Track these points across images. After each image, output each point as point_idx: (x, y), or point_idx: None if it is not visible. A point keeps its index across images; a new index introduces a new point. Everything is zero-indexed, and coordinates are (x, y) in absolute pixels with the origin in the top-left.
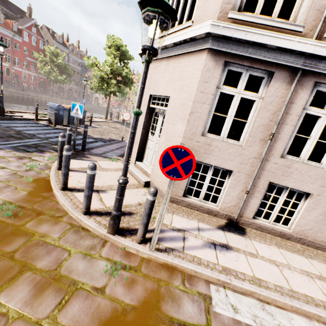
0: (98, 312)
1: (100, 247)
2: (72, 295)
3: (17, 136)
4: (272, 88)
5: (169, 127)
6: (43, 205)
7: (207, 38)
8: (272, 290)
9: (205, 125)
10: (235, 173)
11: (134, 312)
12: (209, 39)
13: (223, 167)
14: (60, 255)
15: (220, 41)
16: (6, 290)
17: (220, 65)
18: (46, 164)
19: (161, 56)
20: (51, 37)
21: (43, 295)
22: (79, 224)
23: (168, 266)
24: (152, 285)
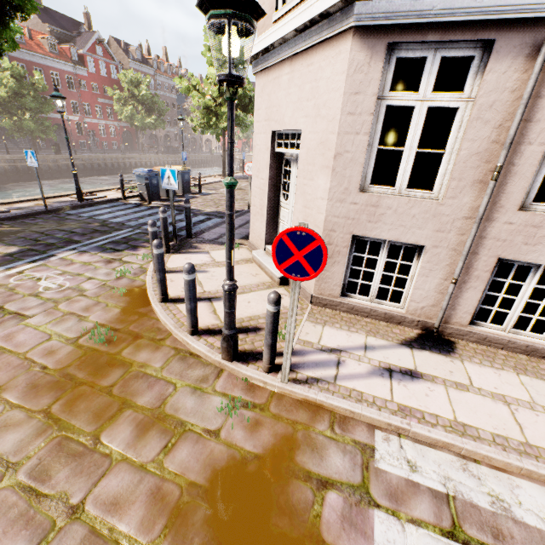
0: (211, 459)
1: (214, 378)
2: (179, 438)
3: (102, 230)
4: (491, 75)
5: (305, 184)
6: (140, 325)
7: (348, 8)
8: (487, 442)
9: (364, 172)
10: (428, 250)
11: (257, 462)
12: (352, 8)
13: (406, 241)
14: (164, 389)
15: (374, 5)
16: (108, 429)
17: (380, 54)
18: (141, 267)
19: (280, 57)
20: (125, 54)
21: (147, 437)
22: (186, 348)
23: (311, 404)
24: (283, 429)
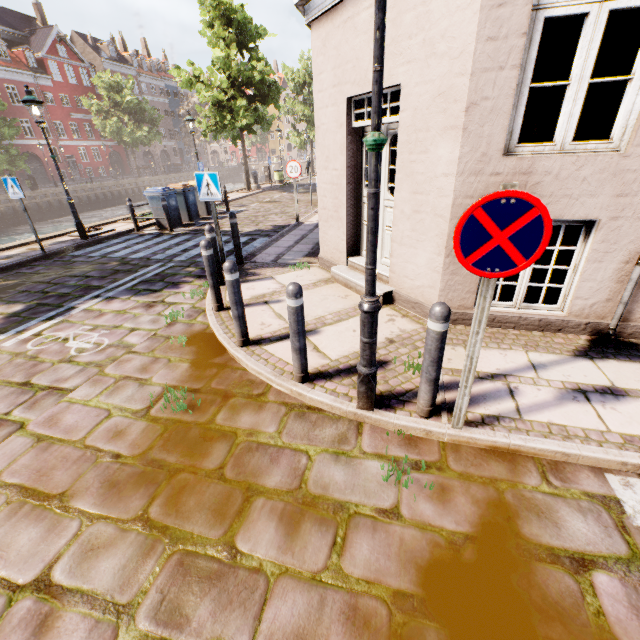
0: (406, 552)
1: (355, 436)
2: (347, 528)
3: (125, 269)
4: None
5: (414, 160)
6: (225, 380)
7: None
8: None
9: (509, 127)
10: (603, 224)
11: (471, 545)
12: None
13: (571, 217)
14: (294, 462)
15: None
16: (241, 531)
17: None
18: (193, 306)
19: None
20: (95, 53)
21: (301, 533)
22: (298, 401)
23: (500, 451)
24: (483, 492)
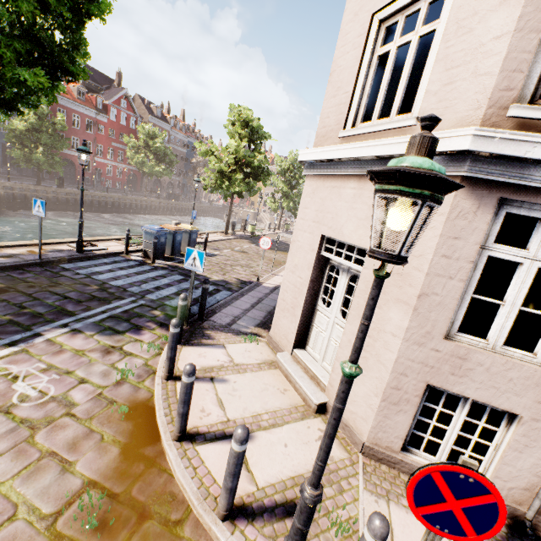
0: None
1: None
2: None
3: (101, 296)
4: None
5: None
6: (148, 486)
7: (458, 157)
8: None
9: (451, 318)
10: (525, 421)
11: None
12: (463, 159)
13: (497, 405)
14: None
15: (492, 161)
16: None
17: (489, 206)
18: (146, 363)
19: (346, 171)
20: (146, 110)
21: None
22: None
23: None
24: None
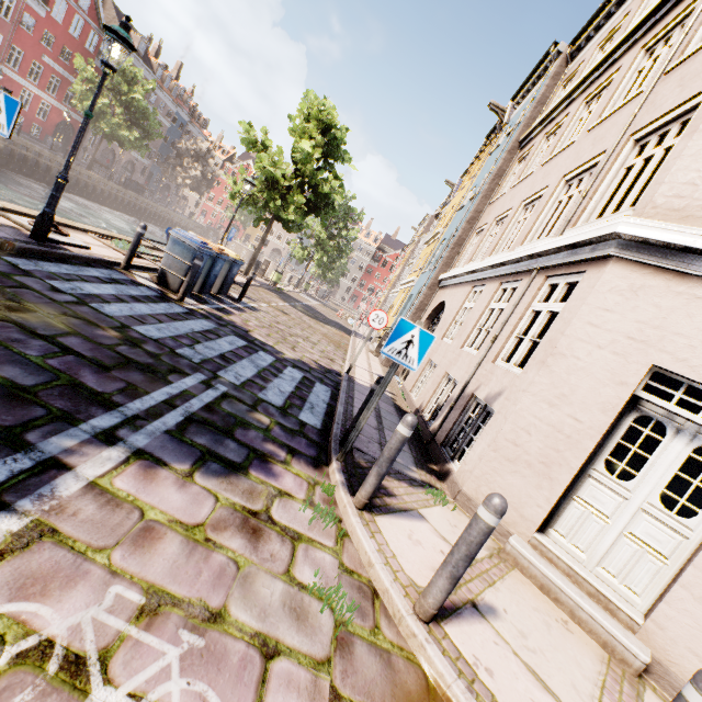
0: None
1: None
2: None
3: (139, 360)
4: None
5: None
6: None
7: None
8: None
9: None
10: None
11: None
12: None
13: None
14: None
15: None
16: None
17: None
18: (342, 564)
19: None
20: None
21: None
22: None
23: None
24: None
